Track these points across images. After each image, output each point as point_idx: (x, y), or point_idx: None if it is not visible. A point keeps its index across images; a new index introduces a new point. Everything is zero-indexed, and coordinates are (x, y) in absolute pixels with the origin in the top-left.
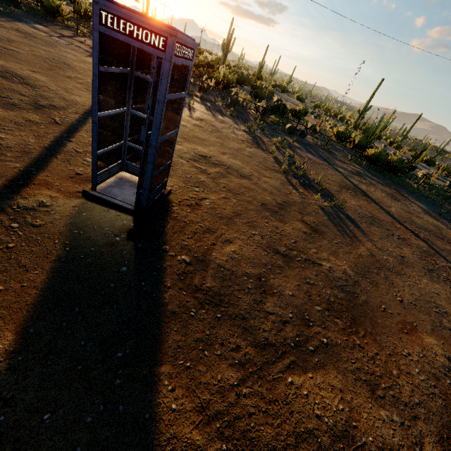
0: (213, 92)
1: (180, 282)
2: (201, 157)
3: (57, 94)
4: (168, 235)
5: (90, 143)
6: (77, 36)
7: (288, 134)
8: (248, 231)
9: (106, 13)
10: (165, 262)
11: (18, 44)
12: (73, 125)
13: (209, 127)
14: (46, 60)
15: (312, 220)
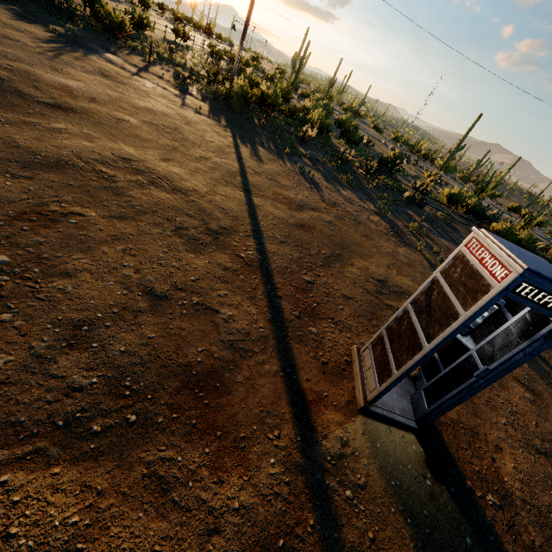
0: (317, 146)
1: (516, 545)
2: (380, 283)
3: (212, 202)
4: (455, 457)
5: (294, 295)
6: (150, 66)
7: (406, 203)
8: (498, 420)
9: (527, 284)
10: (485, 512)
11: (120, 103)
12: (260, 262)
13: (349, 218)
14: (159, 129)
15: (521, 373)
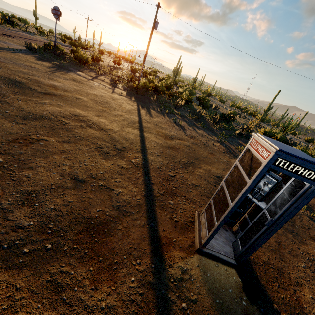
0: (185, 109)
1: None
2: (218, 178)
3: (120, 135)
4: (265, 287)
5: (161, 182)
6: (98, 76)
7: (237, 137)
8: (298, 264)
9: (281, 159)
10: None
11: (79, 92)
12: (143, 165)
13: (201, 144)
14: (98, 102)
15: None
